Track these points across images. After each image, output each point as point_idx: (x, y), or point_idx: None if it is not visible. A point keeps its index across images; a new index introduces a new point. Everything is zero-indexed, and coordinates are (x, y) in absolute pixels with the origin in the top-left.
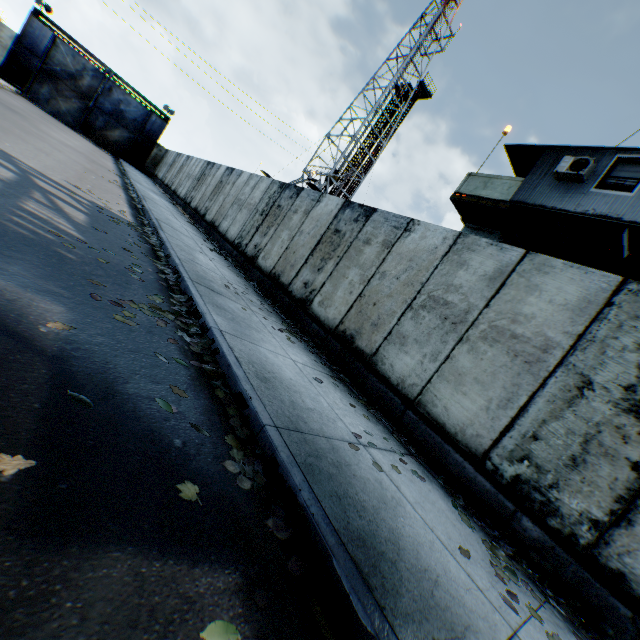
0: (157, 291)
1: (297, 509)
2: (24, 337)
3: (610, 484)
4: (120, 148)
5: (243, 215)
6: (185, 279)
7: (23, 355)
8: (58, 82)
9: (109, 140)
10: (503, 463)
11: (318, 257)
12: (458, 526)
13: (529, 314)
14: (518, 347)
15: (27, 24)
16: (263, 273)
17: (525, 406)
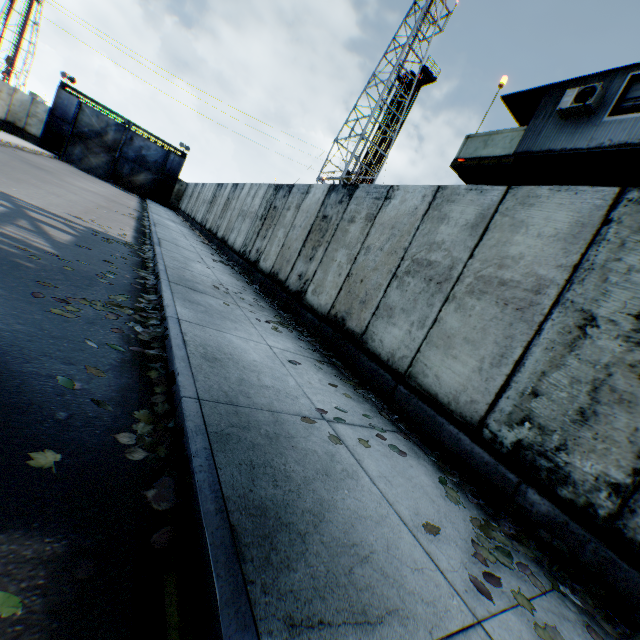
0: (125, 292)
1: (187, 478)
2: None
3: (630, 437)
4: (146, 190)
5: (246, 224)
6: (161, 280)
7: None
8: (87, 141)
9: (136, 184)
10: (502, 429)
11: (309, 247)
12: (439, 503)
13: (517, 255)
14: (508, 294)
15: (57, 97)
16: (264, 274)
17: (521, 359)
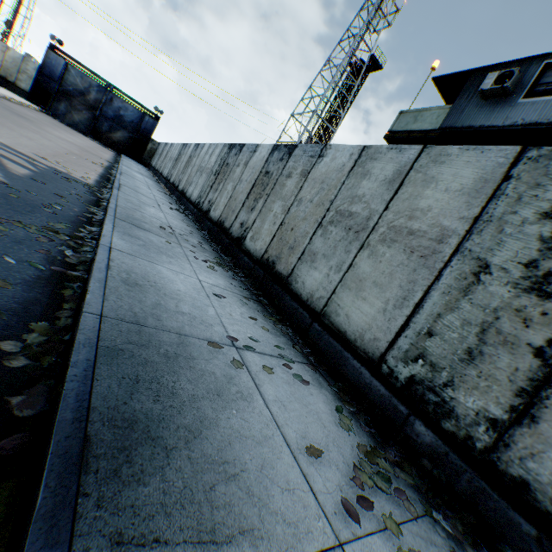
0: (67, 221)
1: (60, 387)
2: None
3: (510, 376)
4: (122, 146)
5: (202, 179)
6: (107, 215)
7: None
8: (71, 99)
9: (113, 140)
10: (398, 365)
11: (252, 199)
12: (330, 428)
13: (426, 207)
14: (415, 243)
15: (45, 57)
16: (213, 222)
17: (420, 302)
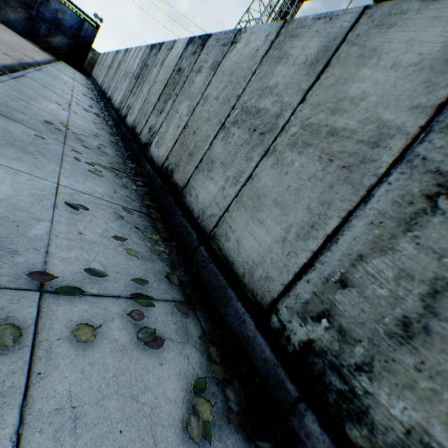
0: None
1: None
2: None
3: None
4: (62, 53)
5: (126, 84)
6: None
7: None
8: None
9: (53, 46)
10: (293, 320)
11: (162, 100)
12: (166, 444)
13: (358, 95)
14: (336, 147)
15: None
16: (127, 128)
17: (335, 233)
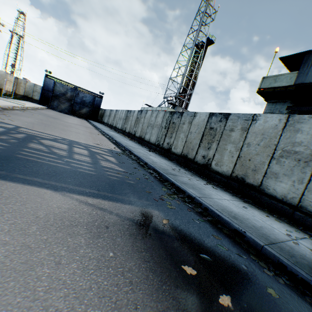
0: (160, 185)
1: None
2: (166, 232)
3: None
4: (87, 115)
5: (155, 130)
6: (163, 174)
7: (175, 242)
8: (59, 98)
9: (82, 114)
10: None
11: (205, 142)
12: None
13: None
14: None
15: (44, 81)
16: (177, 155)
17: None
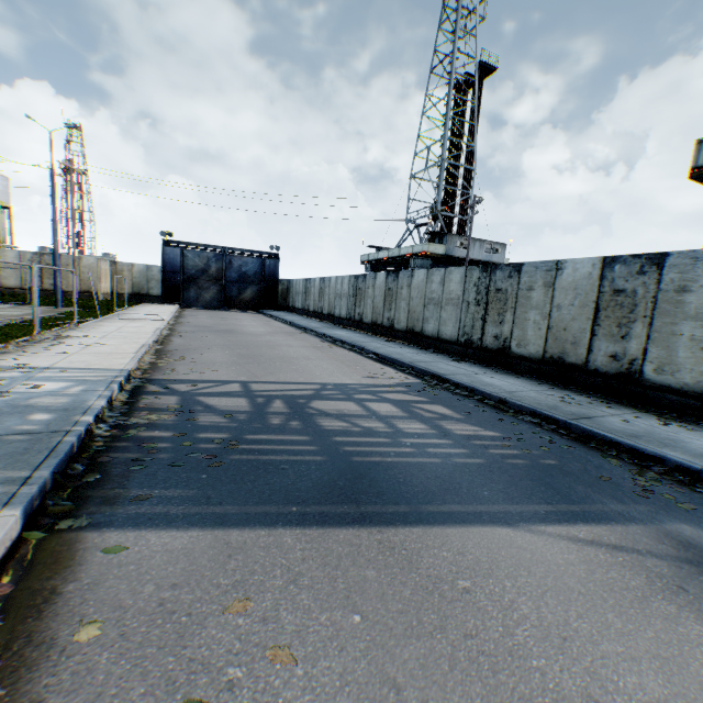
0: (591, 451)
1: None
2: None
3: None
4: (255, 302)
5: (450, 312)
6: (572, 423)
7: None
8: (197, 281)
9: (246, 301)
10: None
11: (609, 325)
12: None
13: None
14: None
15: (163, 255)
16: (532, 361)
17: None
